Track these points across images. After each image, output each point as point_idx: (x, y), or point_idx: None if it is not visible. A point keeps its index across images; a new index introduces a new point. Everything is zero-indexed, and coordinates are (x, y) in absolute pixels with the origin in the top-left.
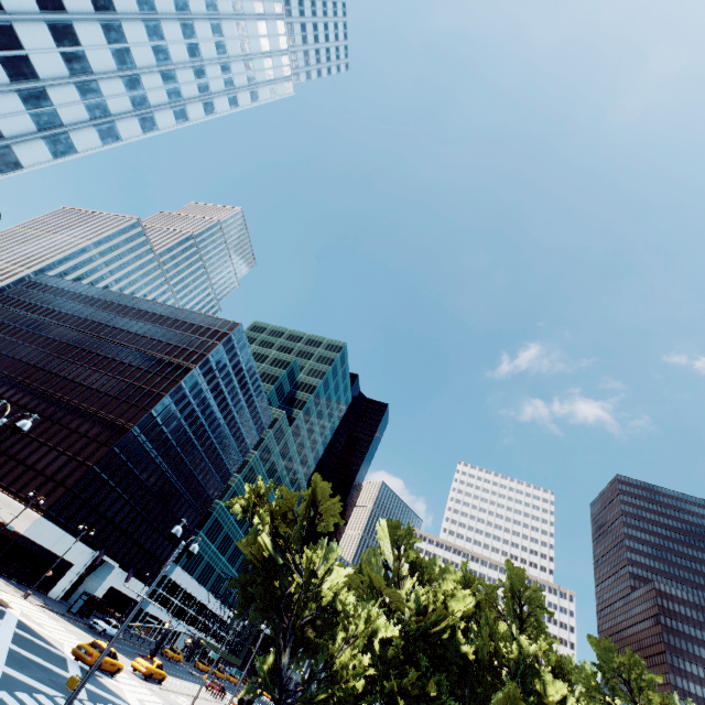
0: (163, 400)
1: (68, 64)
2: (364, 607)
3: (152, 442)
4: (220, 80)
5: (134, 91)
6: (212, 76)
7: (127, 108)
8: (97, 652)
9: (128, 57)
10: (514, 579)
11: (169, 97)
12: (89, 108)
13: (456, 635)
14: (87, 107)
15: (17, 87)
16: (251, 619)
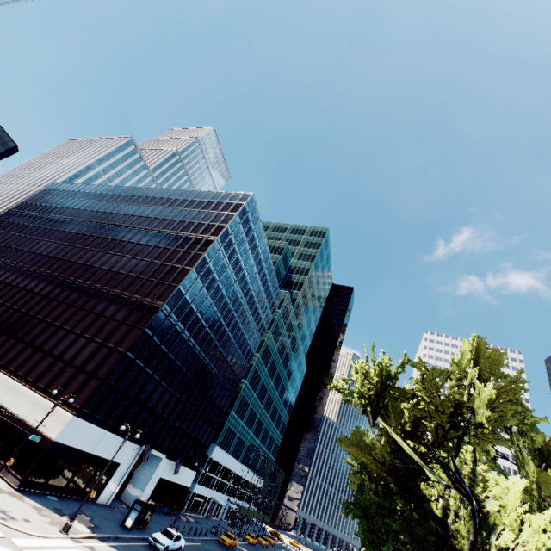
0: (189, 275)
1: None
2: None
3: (183, 322)
4: None
5: None
6: None
7: None
8: None
9: None
10: None
11: None
12: None
13: None
14: None
15: None
16: None
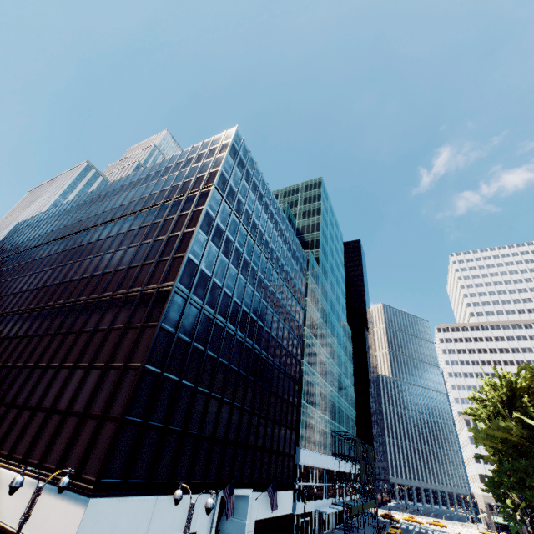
0: (196, 237)
1: None
2: None
3: (211, 304)
4: None
5: None
6: None
7: None
8: None
9: None
10: None
11: None
12: None
13: None
14: None
15: None
16: None
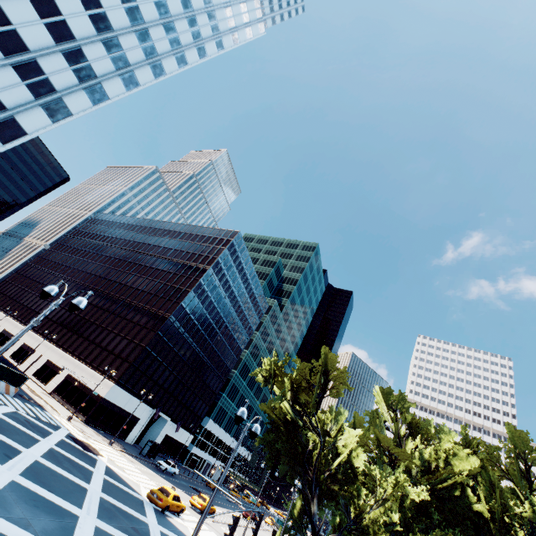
0: (189, 294)
1: (95, 24)
2: (384, 468)
3: (184, 327)
4: (208, 27)
5: (145, 43)
6: (201, 24)
7: (141, 58)
8: (165, 497)
9: (138, 14)
10: (517, 442)
11: (171, 46)
12: (114, 61)
13: (465, 492)
14: (112, 60)
15: (60, 48)
16: (281, 472)
